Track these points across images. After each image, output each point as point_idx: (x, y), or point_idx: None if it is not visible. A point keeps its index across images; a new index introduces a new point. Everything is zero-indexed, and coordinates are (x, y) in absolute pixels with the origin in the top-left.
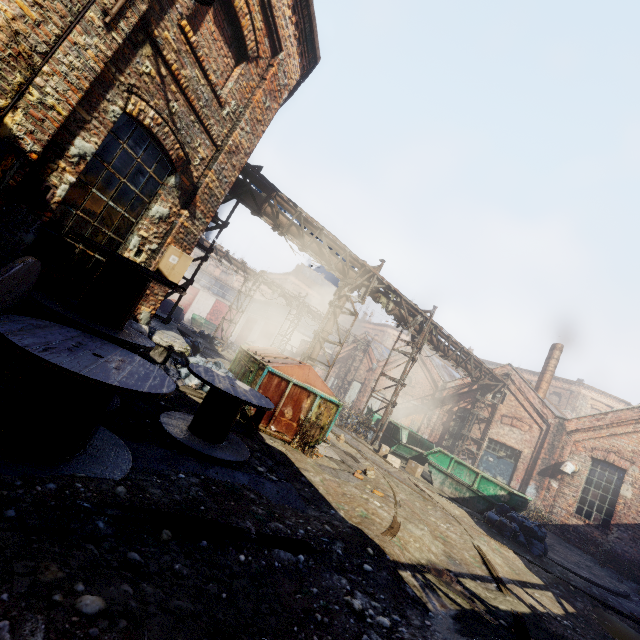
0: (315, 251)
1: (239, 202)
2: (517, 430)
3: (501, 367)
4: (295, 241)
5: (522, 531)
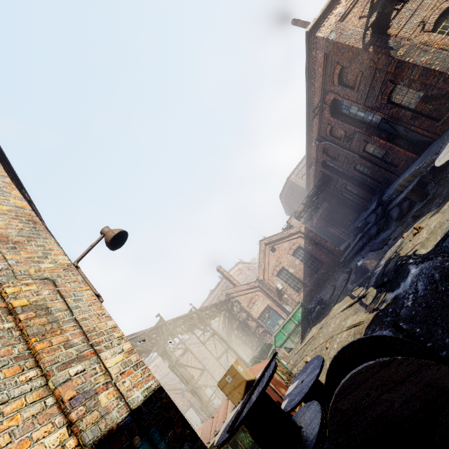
0: None
1: None
2: (257, 302)
3: (221, 295)
4: None
5: (319, 305)
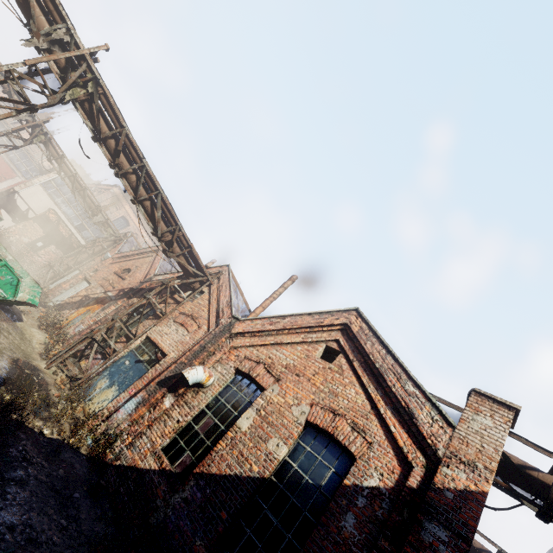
0: None
1: None
2: (183, 330)
3: (219, 267)
4: None
5: None
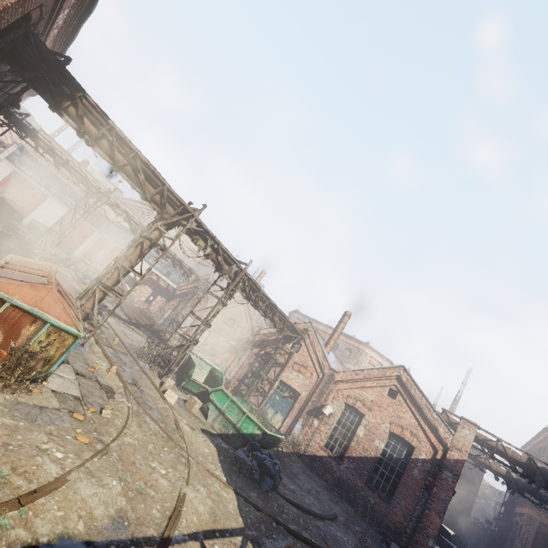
0: (130, 175)
1: (29, 87)
2: (302, 376)
3: (304, 323)
4: (104, 157)
5: (260, 468)
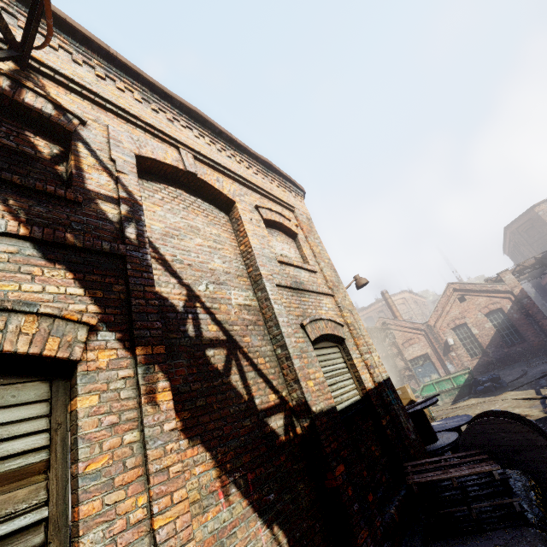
0: None
1: None
2: (415, 345)
3: (377, 322)
4: None
5: (492, 382)
